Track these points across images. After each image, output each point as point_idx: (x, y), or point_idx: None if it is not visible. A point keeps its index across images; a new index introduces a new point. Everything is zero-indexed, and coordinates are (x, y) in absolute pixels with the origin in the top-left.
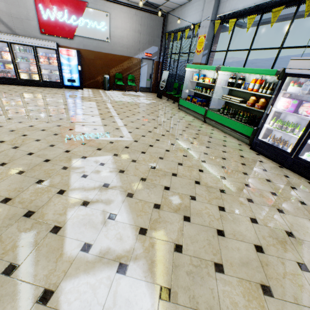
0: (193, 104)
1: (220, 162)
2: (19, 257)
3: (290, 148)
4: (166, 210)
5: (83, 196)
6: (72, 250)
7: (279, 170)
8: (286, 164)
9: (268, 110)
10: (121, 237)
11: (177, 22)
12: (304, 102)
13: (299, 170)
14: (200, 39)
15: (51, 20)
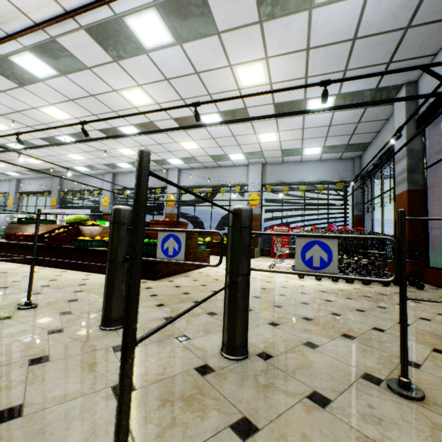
0: None
1: None
2: None
3: None
4: None
5: None
6: None
7: None
8: None
9: None
10: None
11: None
12: None
13: None
14: (10, 200)
15: None
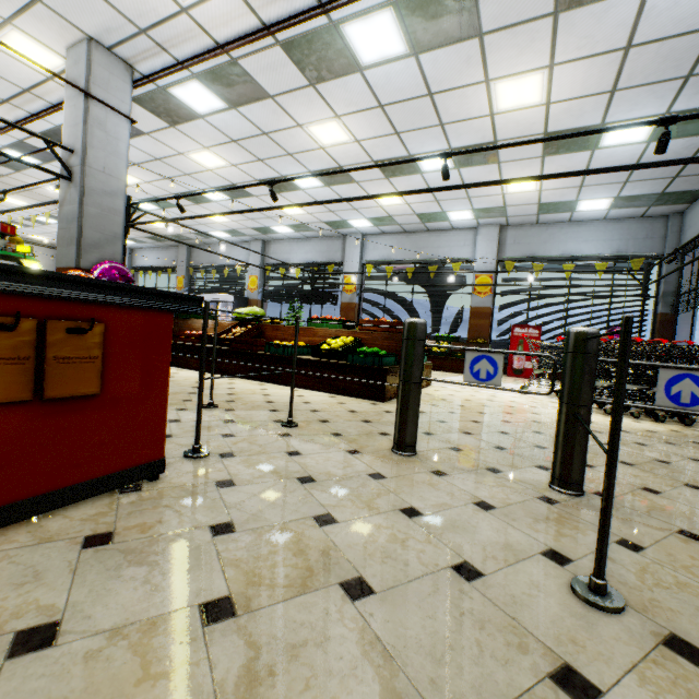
0: None
1: None
2: None
3: None
4: None
5: None
6: None
7: None
8: None
9: None
10: None
11: None
12: None
13: None
14: None
15: None
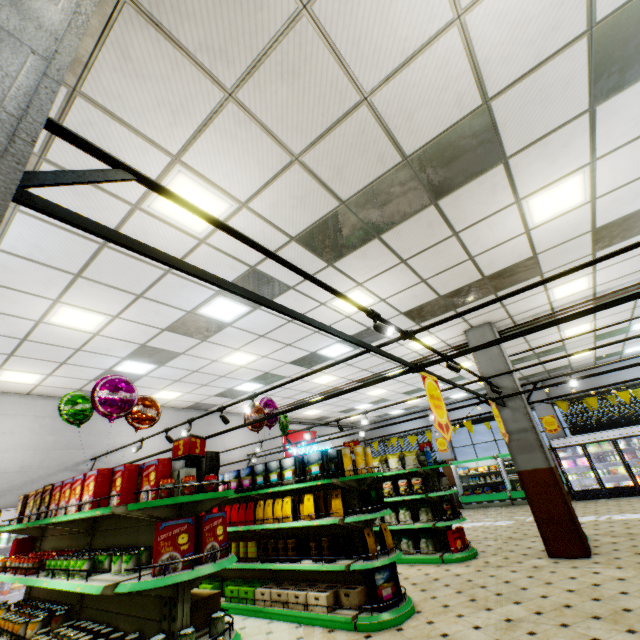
0: (486, 494)
1: (589, 505)
2: (635, 520)
3: (596, 486)
4: (625, 511)
5: (603, 518)
6: (637, 517)
7: (609, 499)
8: (606, 496)
9: (563, 469)
10: (636, 514)
11: (385, 430)
12: (575, 458)
13: (614, 495)
14: (439, 441)
15: (293, 454)
